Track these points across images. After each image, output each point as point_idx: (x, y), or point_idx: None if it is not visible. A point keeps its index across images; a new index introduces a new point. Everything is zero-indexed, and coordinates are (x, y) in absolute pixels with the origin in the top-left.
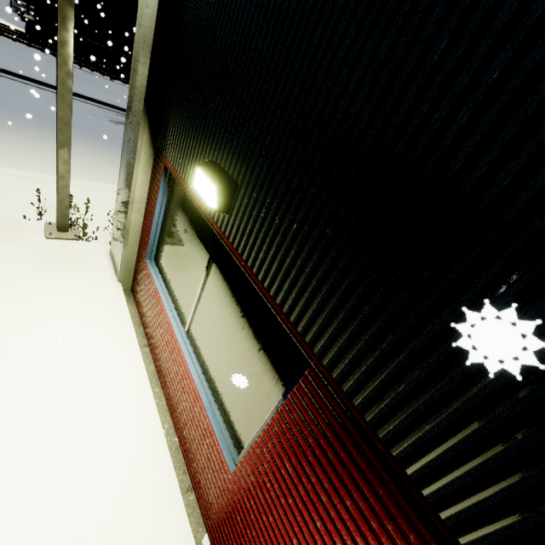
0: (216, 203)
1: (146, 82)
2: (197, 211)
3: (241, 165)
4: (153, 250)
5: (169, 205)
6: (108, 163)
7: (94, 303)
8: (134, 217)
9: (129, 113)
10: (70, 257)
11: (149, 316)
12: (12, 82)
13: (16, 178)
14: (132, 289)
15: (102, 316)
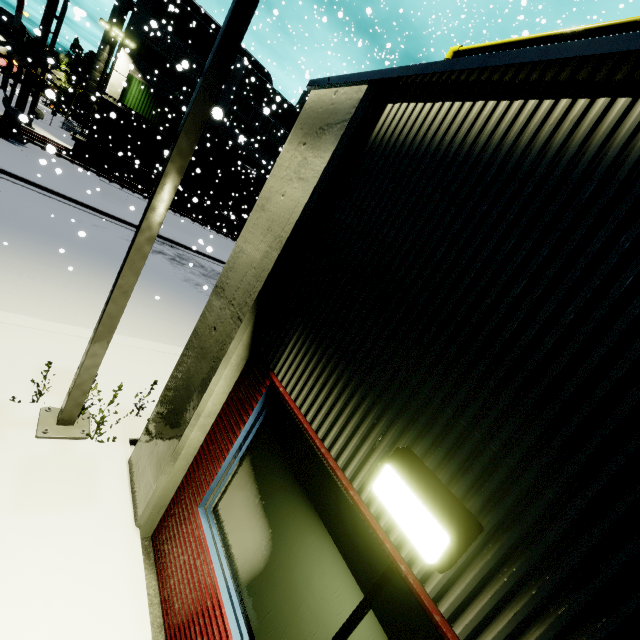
0: (441, 558)
1: (265, 275)
2: (329, 483)
3: (490, 494)
4: (215, 495)
5: (262, 436)
6: (138, 304)
7: (90, 585)
8: (194, 435)
9: (218, 294)
10: (67, 476)
11: (186, 623)
12: (44, 197)
13: (17, 329)
14: (154, 539)
15: (101, 619)
